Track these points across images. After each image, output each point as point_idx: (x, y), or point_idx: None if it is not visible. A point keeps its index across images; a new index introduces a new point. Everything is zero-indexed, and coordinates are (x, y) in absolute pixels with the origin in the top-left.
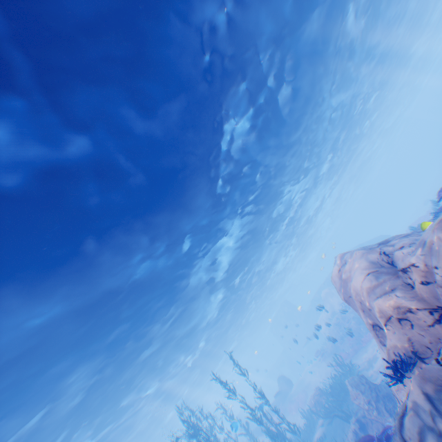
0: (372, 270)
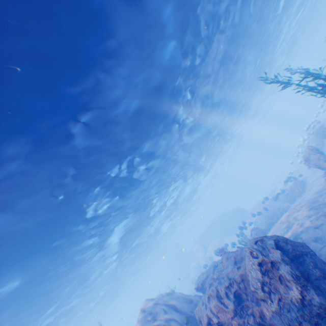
0: None
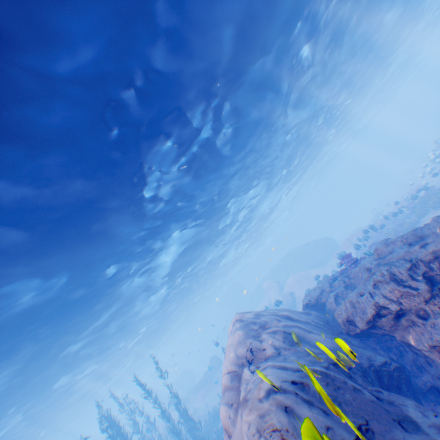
0: (233, 368)
